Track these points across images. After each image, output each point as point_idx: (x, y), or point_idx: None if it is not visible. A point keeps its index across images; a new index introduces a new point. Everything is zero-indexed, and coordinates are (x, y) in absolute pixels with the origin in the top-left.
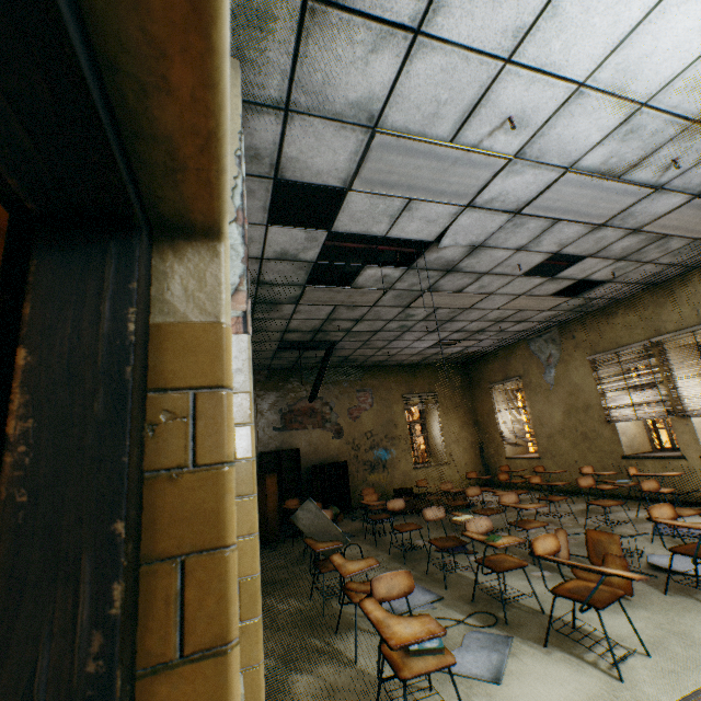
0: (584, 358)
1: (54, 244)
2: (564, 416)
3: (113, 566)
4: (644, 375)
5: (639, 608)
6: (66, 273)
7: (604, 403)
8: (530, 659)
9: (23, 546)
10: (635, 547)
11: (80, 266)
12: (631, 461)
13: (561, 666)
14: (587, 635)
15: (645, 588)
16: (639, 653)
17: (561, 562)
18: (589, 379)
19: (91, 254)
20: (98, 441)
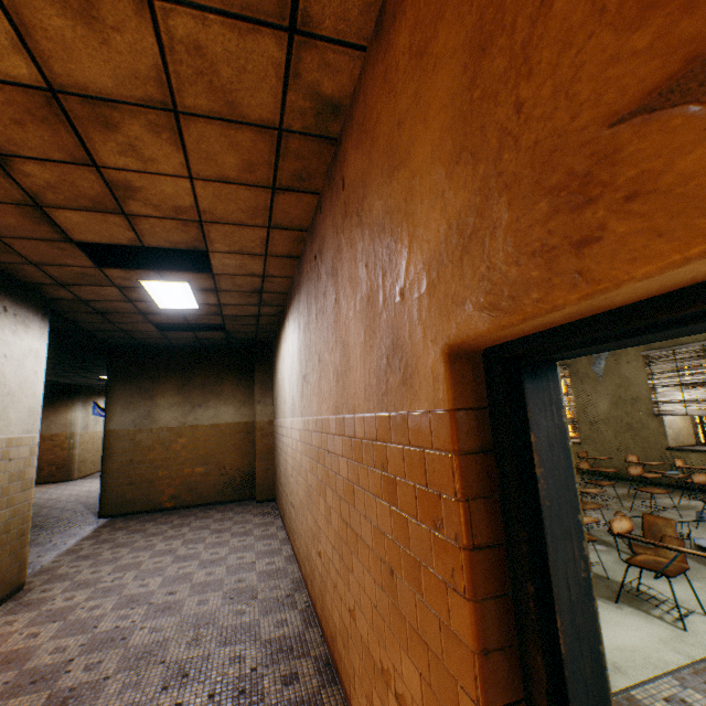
0: (637, 353)
1: (528, 377)
2: (610, 407)
3: (580, 534)
4: (699, 374)
5: (692, 580)
6: (536, 392)
7: (653, 397)
8: (605, 611)
9: (552, 523)
10: (688, 531)
11: (540, 388)
12: (675, 453)
13: (632, 617)
14: (653, 597)
15: (695, 565)
16: (696, 612)
17: (640, 540)
18: (641, 373)
19: (542, 381)
20: (564, 478)
